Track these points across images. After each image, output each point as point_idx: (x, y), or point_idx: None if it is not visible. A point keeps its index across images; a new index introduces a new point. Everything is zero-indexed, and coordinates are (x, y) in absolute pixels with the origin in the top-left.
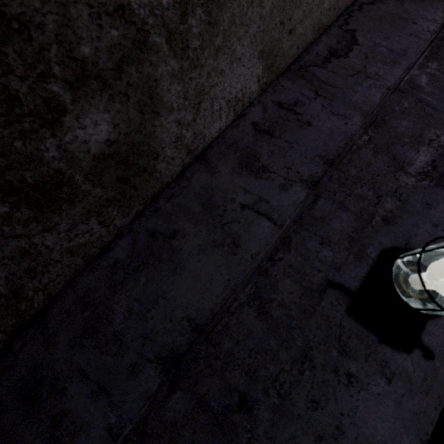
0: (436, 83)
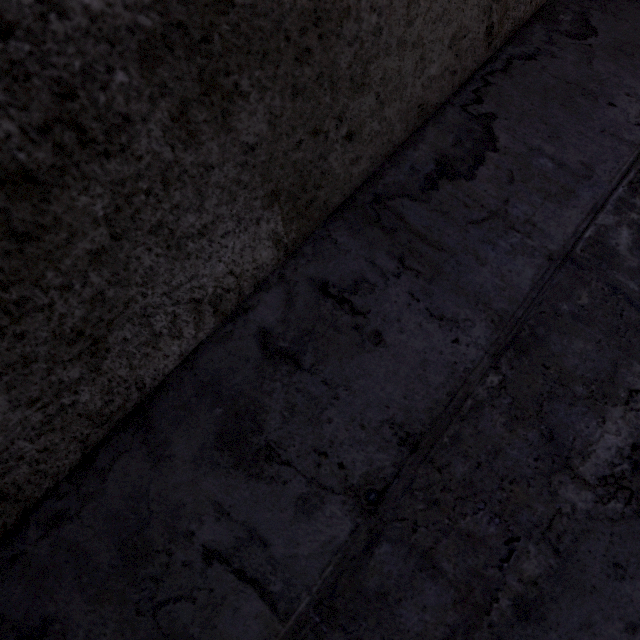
0: None
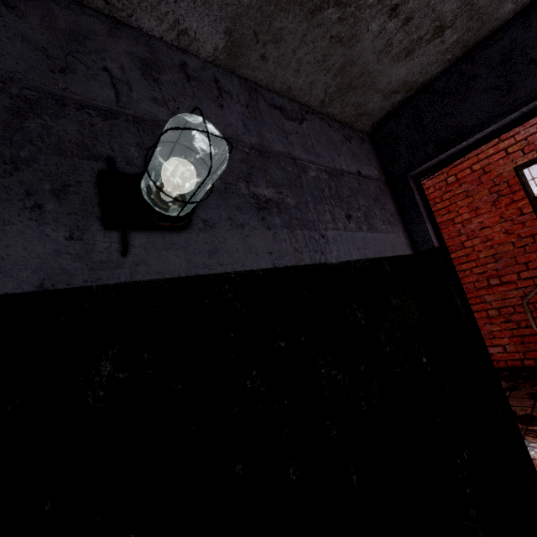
0: (317, 182)
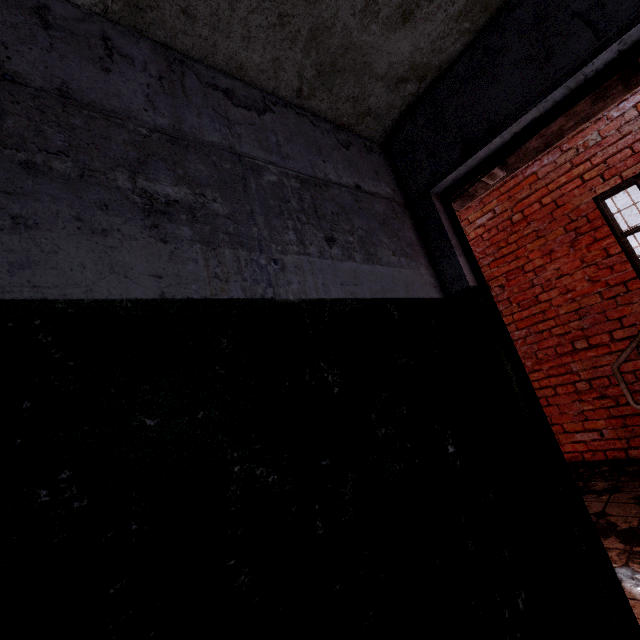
0: (277, 189)
